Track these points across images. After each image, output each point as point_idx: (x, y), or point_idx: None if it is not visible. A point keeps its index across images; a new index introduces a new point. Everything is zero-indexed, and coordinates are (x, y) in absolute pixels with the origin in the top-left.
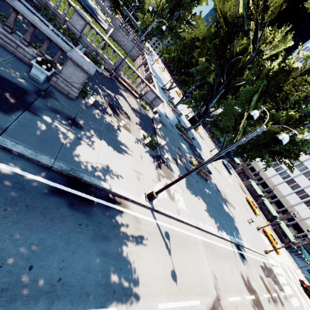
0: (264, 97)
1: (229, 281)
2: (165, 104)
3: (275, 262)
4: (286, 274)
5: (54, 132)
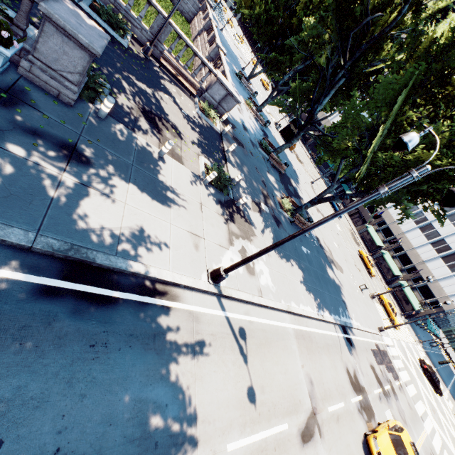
0: (415, 96)
1: (330, 383)
2: (243, 106)
3: (391, 341)
4: (403, 355)
5: (34, 178)
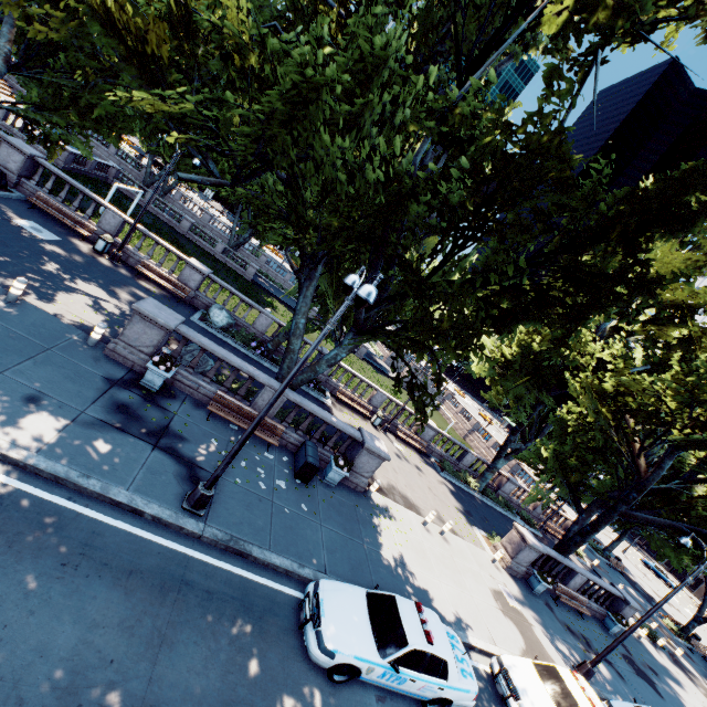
0: None
1: None
2: None
3: None
4: None
5: (672, 697)
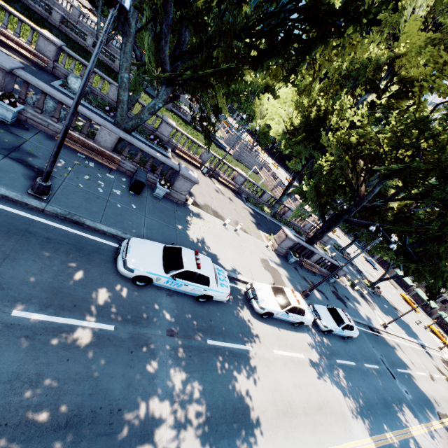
0: None
1: (430, 367)
2: None
3: None
4: None
5: (353, 308)
